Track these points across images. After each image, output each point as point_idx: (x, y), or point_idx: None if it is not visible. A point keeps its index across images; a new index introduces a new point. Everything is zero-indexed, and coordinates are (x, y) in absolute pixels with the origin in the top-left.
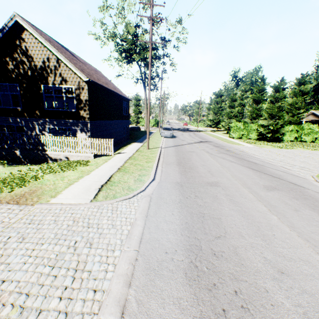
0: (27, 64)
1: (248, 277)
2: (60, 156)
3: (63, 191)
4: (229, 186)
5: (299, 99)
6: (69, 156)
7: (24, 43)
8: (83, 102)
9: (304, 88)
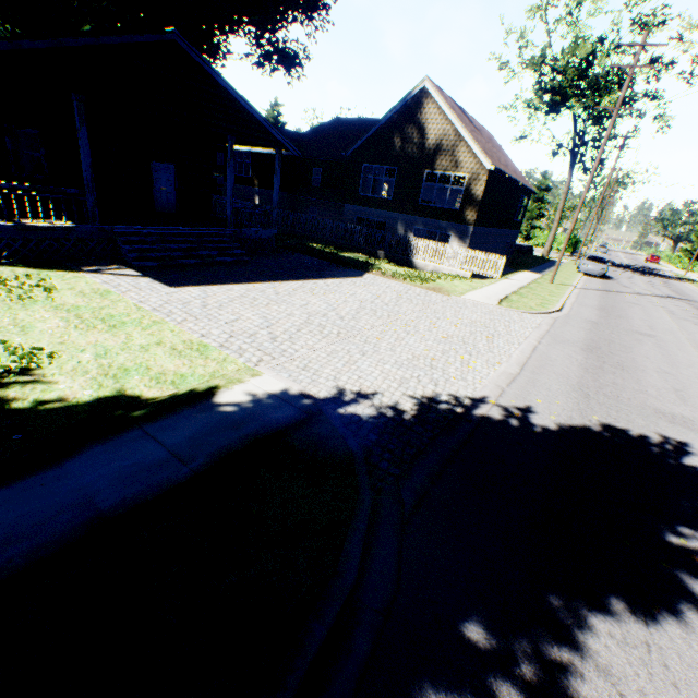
0: (416, 142)
1: (632, 365)
2: (427, 267)
3: (466, 293)
4: (669, 342)
5: None
6: (438, 269)
7: (422, 115)
8: (473, 199)
9: None
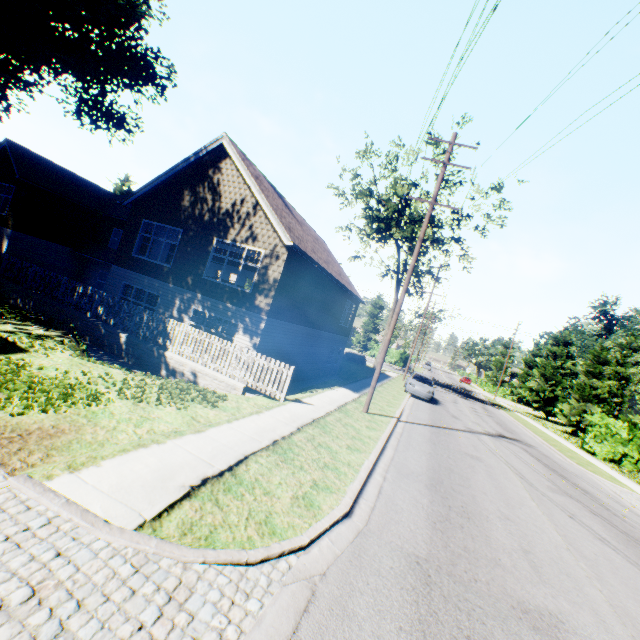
0: (209, 204)
1: None
2: (184, 367)
3: (109, 458)
4: None
5: None
6: (199, 372)
7: (219, 174)
8: (270, 281)
9: None
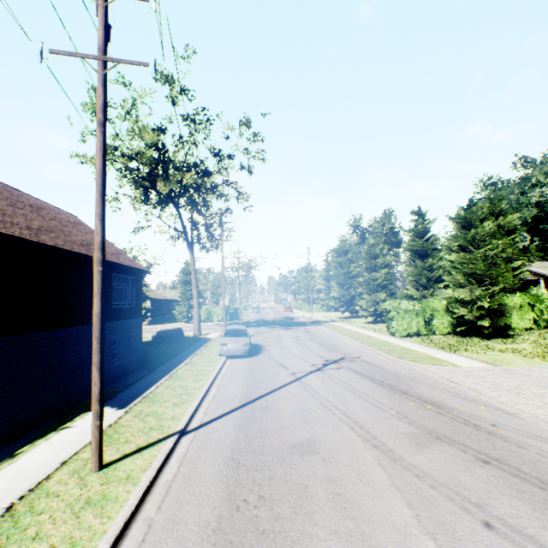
0: None
1: None
2: None
3: None
4: None
5: (504, 242)
6: None
7: None
8: None
9: (505, 222)
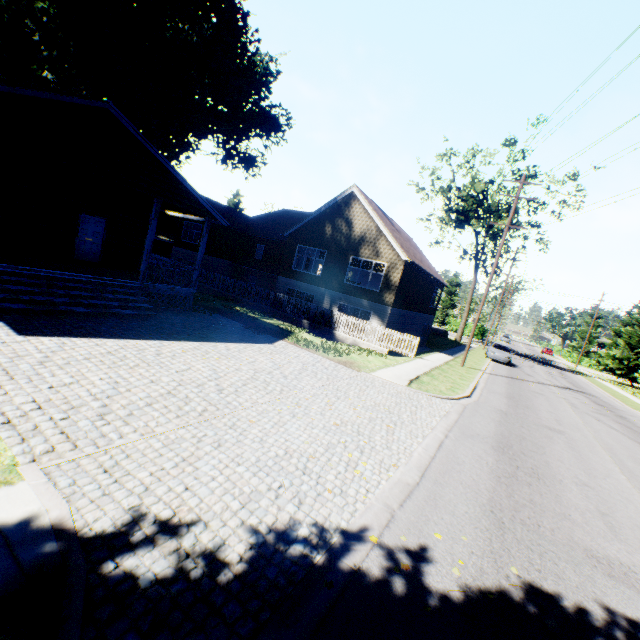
0: (345, 232)
1: (548, 471)
2: (347, 340)
3: (377, 370)
4: (579, 440)
5: None
6: (358, 343)
7: (350, 212)
8: (392, 284)
9: None
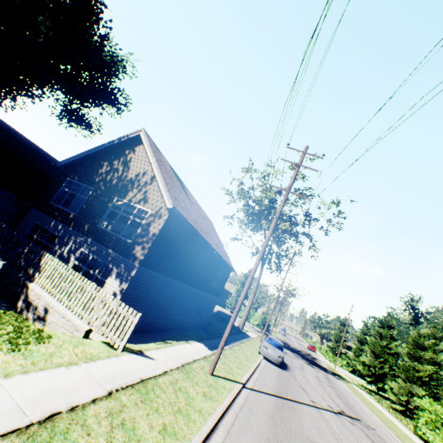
0: (120, 172)
1: None
2: (40, 300)
3: None
4: None
5: None
6: (51, 307)
7: (133, 154)
8: (149, 235)
9: None
